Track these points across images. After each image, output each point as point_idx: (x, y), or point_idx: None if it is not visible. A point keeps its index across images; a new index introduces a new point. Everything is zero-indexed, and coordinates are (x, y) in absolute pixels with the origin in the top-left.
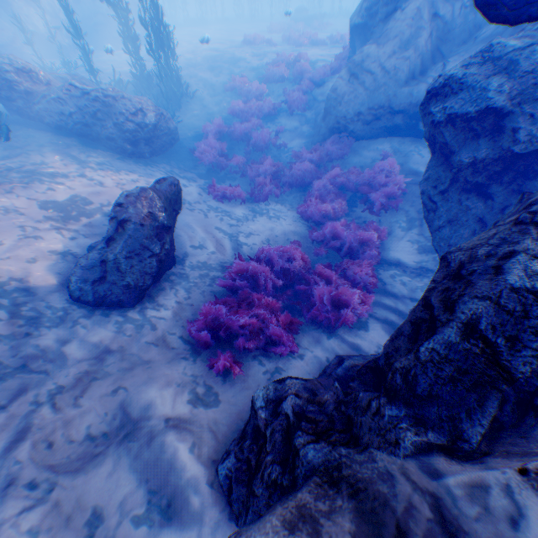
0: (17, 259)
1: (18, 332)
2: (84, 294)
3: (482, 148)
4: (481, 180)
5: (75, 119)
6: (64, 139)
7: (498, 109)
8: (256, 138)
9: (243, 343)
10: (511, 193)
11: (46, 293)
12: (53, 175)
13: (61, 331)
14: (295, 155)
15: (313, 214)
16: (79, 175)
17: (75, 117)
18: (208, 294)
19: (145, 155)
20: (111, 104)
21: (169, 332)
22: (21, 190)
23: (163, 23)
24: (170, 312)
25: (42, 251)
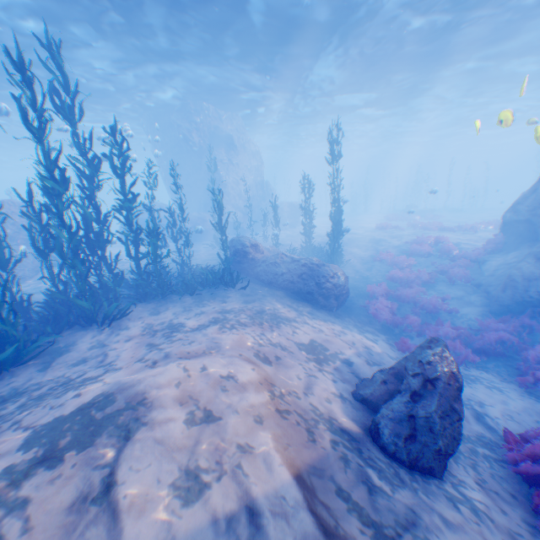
0: (316, 395)
1: (382, 485)
2: (397, 449)
3: None
4: None
5: (283, 277)
6: (273, 290)
7: None
8: (423, 301)
9: None
10: None
11: (361, 439)
12: (287, 318)
13: (412, 495)
14: (477, 322)
15: None
16: (302, 320)
17: (284, 275)
18: (500, 479)
19: (332, 307)
20: (313, 268)
21: (512, 530)
22: (277, 329)
23: (340, 218)
24: (482, 496)
25: (325, 390)
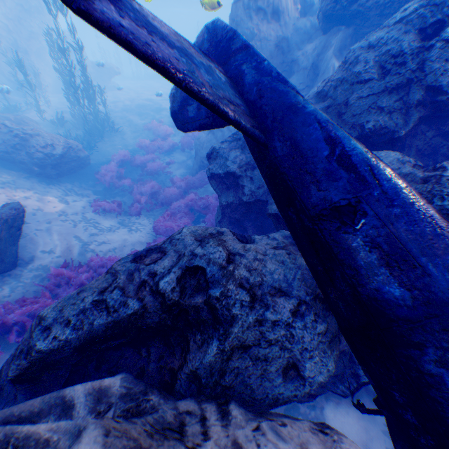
0: None
1: None
2: None
3: (231, 195)
4: (238, 216)
5: None
6: None
7: (232, 172)
8: (150, 166)
9: (15, 336)
10: (257, 227)
11: None
12: None
13: None
14: (172, 181)
15: (160, 229)
16: None
17: (0, 147)
18: (30, 292)
19: (53, 176)
20: (29, 140)
21: None
22: None
23: (92, 85)
24: None
25: None
